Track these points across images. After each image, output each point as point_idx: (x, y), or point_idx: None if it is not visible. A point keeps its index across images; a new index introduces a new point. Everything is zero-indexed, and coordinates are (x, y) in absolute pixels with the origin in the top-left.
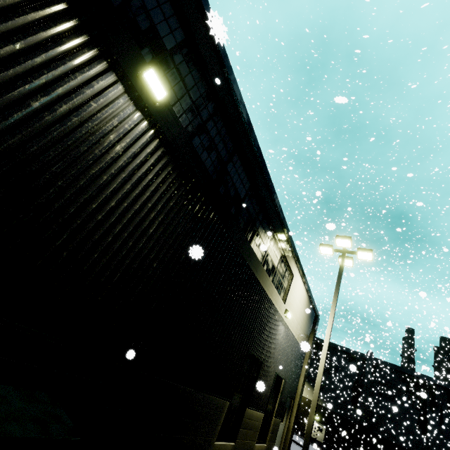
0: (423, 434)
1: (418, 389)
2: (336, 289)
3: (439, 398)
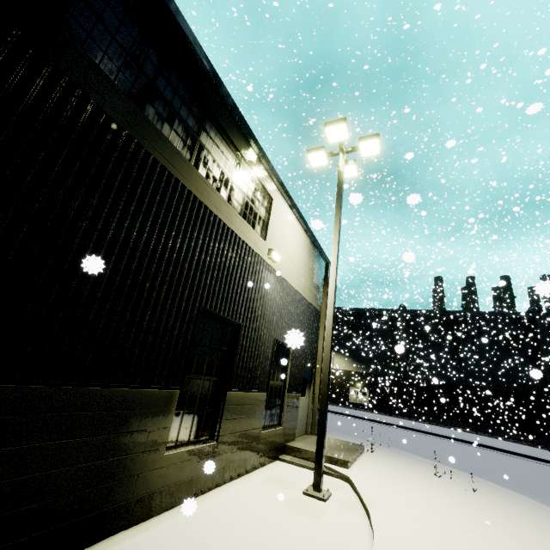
0: (458, 364)
1: (451, 326)
2: (337, 204)
3: (470, 328)
